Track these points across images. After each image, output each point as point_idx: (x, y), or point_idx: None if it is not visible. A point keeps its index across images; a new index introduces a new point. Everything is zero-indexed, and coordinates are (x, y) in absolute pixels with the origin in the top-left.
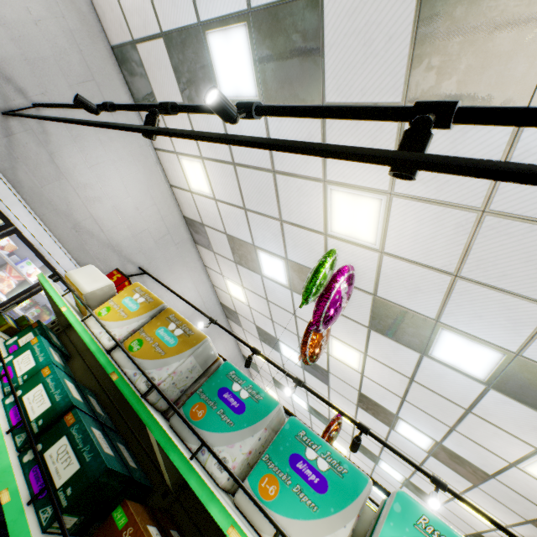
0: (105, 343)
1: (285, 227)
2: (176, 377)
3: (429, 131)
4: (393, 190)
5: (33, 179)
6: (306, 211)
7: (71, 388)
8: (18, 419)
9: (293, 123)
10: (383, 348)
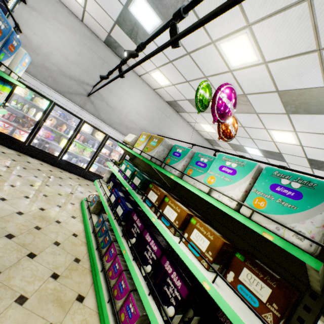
0: (138, 153)
1: (210, 80)
2: (159, 154)
3: (173, 28)
4: (249, 22)
5: (106, 116)
6: (214, 64)
7: (135, 168)
8: (126, 177)
9: (182, 23)
10: (303, 123)
